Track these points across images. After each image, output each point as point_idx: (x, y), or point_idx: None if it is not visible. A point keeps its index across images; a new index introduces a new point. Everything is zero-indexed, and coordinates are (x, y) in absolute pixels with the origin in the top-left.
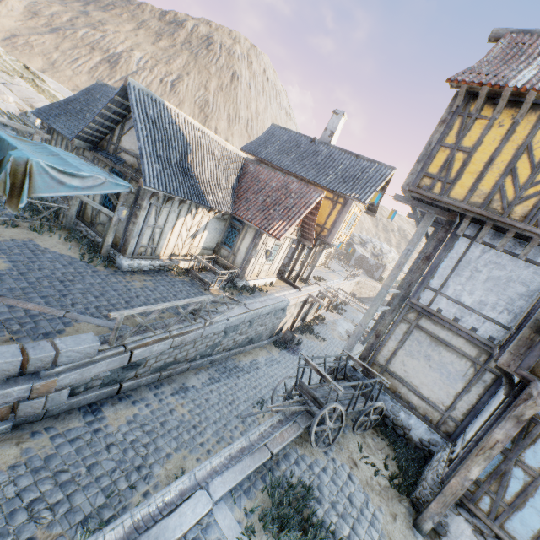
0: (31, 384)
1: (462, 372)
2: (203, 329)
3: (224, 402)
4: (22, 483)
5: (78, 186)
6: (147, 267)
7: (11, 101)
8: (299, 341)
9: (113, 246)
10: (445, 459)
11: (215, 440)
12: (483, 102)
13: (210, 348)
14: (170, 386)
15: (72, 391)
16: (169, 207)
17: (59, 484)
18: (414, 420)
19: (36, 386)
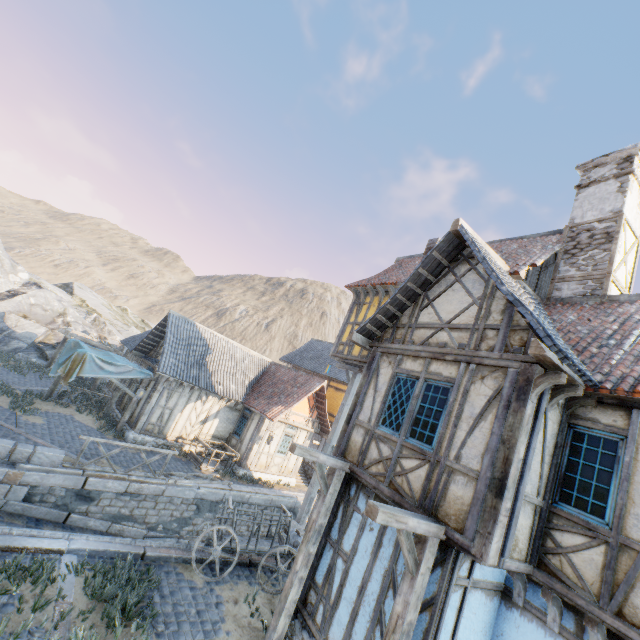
0: (8, 469)
1: None
2: (166, 486)
3: None
4: None
5: (112, 371)
6: (150, 443)
7: (118, 339)
8: None
9: (129, 424)
10: None
11: None
12: (366, 295)
13: (177, 522)
14: None
15: (31, 497)
16: (180, 391)
17: None
18: None
19: (10, 472)
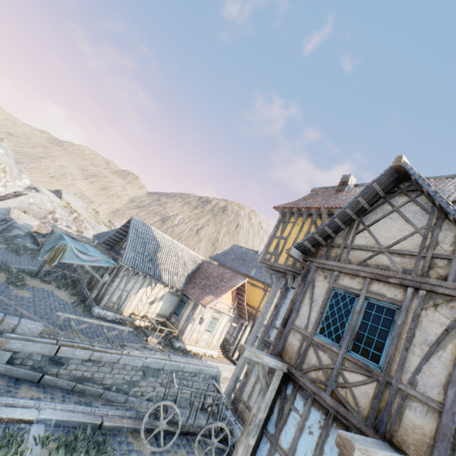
0: None
1: None
2: (121, 355)
3: None
4: None
5: (86, 259)
6: (110, 317)
7: (91, 233)
8: None
9: (95, 301)
10: None
11: None
12: (290, 215)
13: (127, 384)
14: (78, 397)
15: (13, 360)
16: (136, 278)
17: None
18: None
19: None
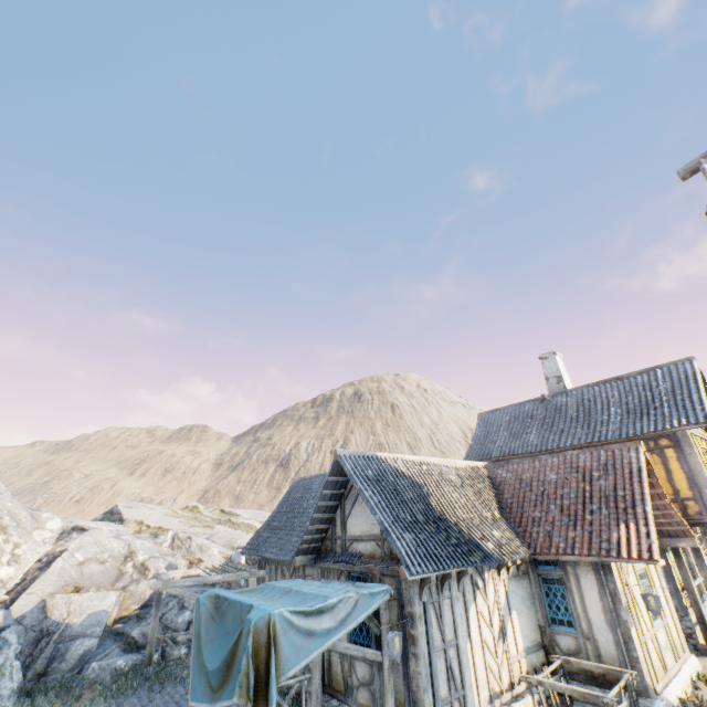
0: None
1: None
2: None
3: None
4: None
5: (329, 626)
6: None
7: (215, 553)
8: None
9: None
10: None
11: None
12: None
13: None
14: None
15: None
16: (447, 594)
17: None
18: None
19: None
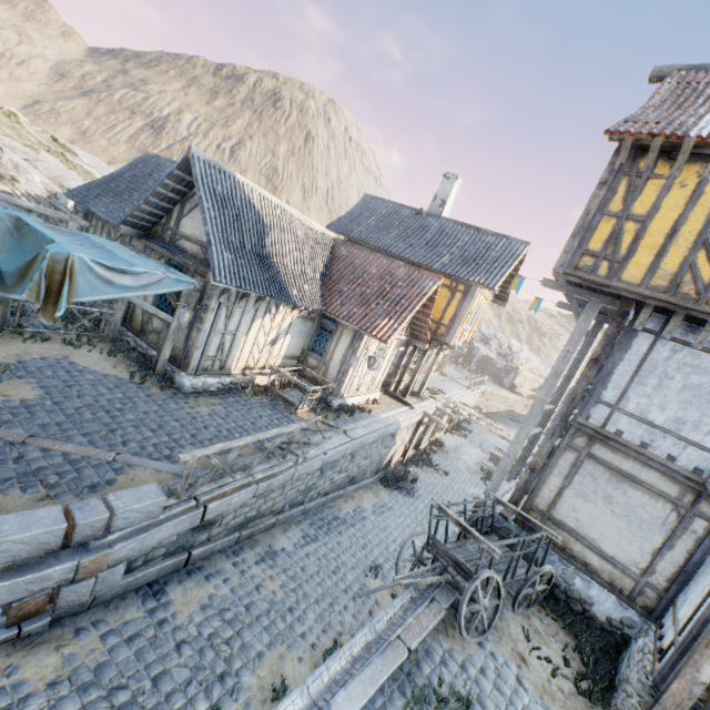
0: (77, 560)
1: (660, 519)
2: (295, 469)
3: (326, 571)
4: (66, 708)
5: (129, 285)
6: (214, 387)
7: (37, 181)
8: (414, 476)
9: (170, 361)
10: (650, 649)
11: (320, 629)
12: (656, 157)
13: (302, 494)
14: (252, 551)
15: (128, 567)
16: (242, 306)
17: (116, 708)
18: (597, 590)
19: (84, 564)
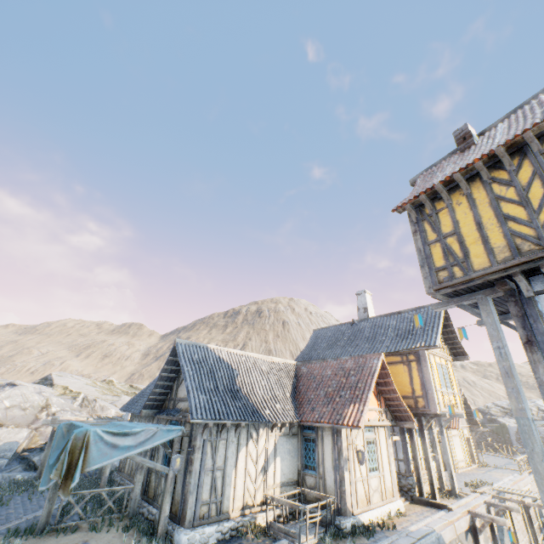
0: None
1: None
2: None
3: None
4: None
5: (130, 444)
6: (213, 537)
7: (113, 413)
8: None
9: (172, 518)
10: None
11: None
12: (431, 203)
13: None
14: None
15: None
16: (224, 437)
17: None
18: None
19: None
